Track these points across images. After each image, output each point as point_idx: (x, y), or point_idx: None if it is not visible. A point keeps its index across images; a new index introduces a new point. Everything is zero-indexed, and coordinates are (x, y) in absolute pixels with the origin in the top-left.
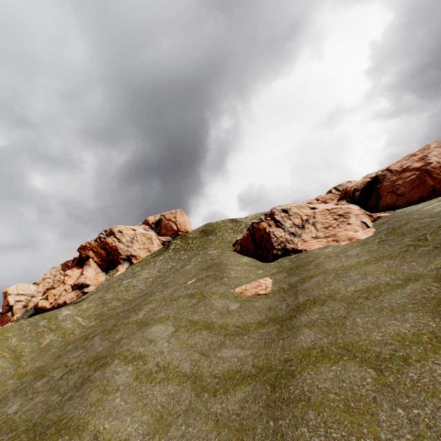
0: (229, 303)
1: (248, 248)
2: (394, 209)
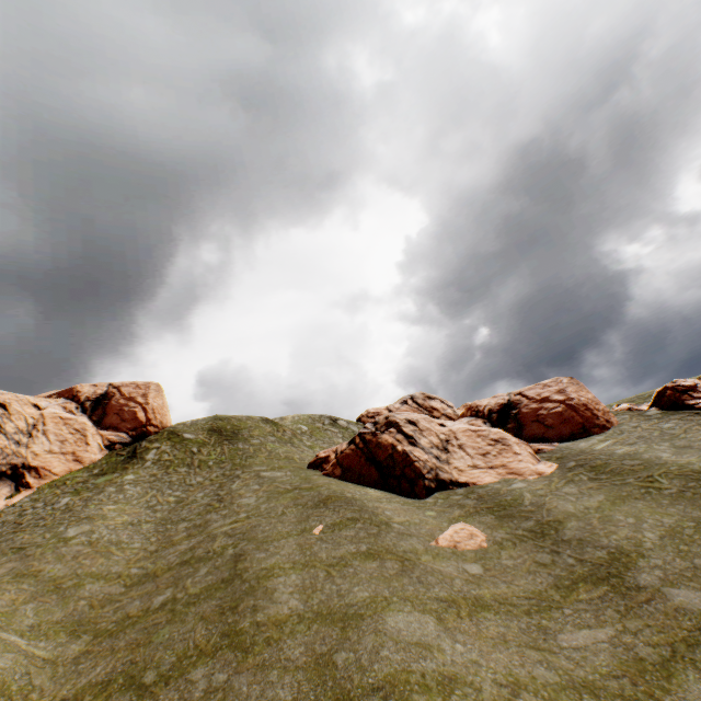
0: (460, 564)
1: (362, 473)
2: (545, 442)
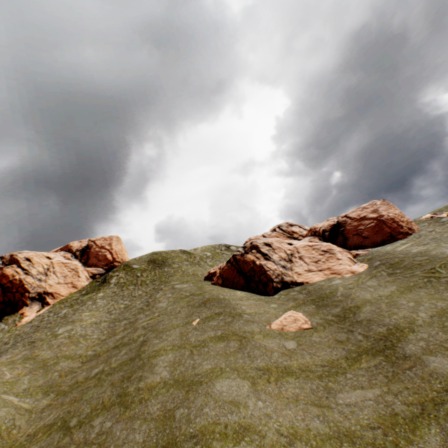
0: (281, 342)
1: (235, 281)
2: (362, 249)
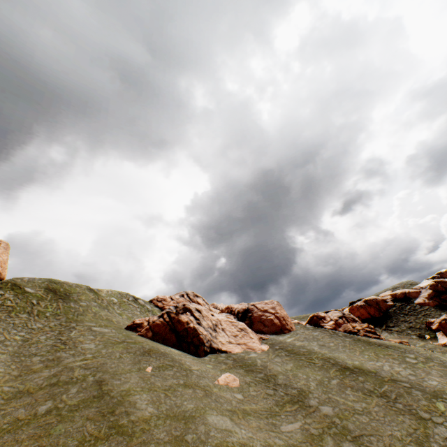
0: (232, 394)
1: (166, 337)
2: (263, 334)
